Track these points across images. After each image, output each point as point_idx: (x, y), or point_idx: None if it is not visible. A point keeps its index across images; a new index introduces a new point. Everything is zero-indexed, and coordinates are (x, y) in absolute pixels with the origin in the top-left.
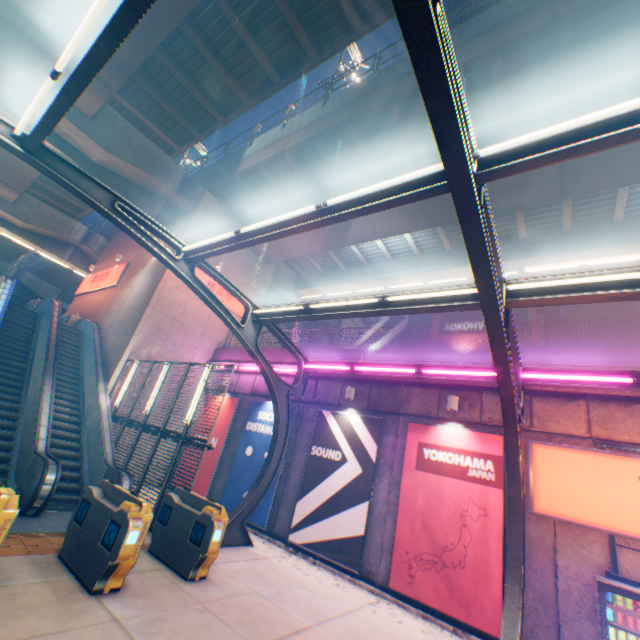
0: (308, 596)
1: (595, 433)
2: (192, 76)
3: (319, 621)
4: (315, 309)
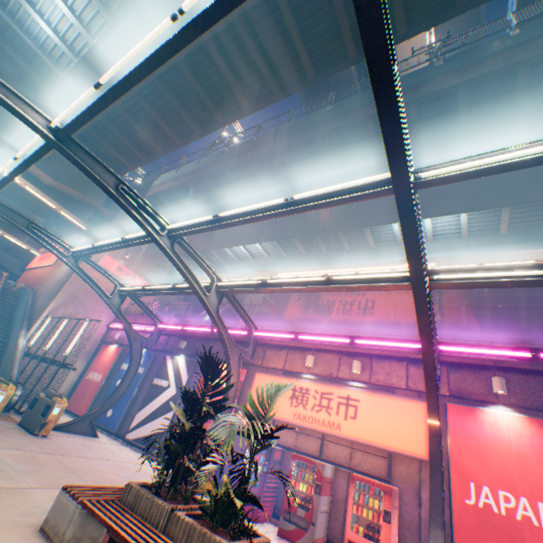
0: (109, 454)
1: (286, 367)
2: (112, 142)
3: (102, 458)
4: (150, 289)
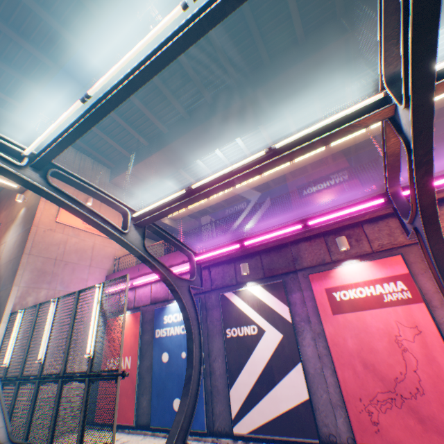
0: None
1: None
2: (9, 21)
3: None
4: (197, 190)
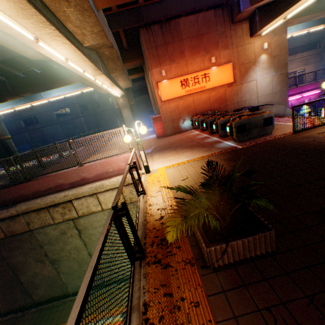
0: None
1: None
2: None
3: None
4: None
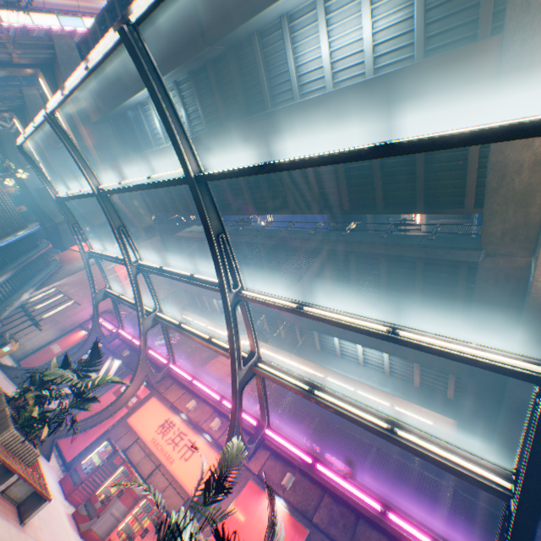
0: None
1: (176, 402)
2: (168, 193)
3: None
4: (124, 298)
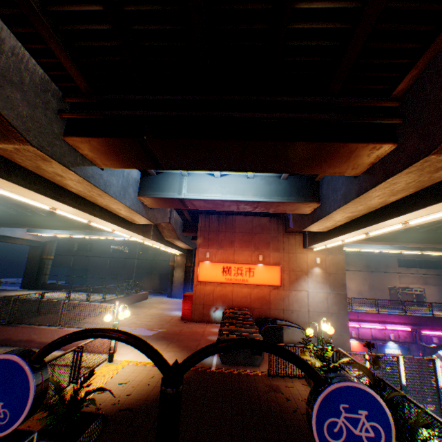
0: None
1: None
2: None
3: None
4: None
